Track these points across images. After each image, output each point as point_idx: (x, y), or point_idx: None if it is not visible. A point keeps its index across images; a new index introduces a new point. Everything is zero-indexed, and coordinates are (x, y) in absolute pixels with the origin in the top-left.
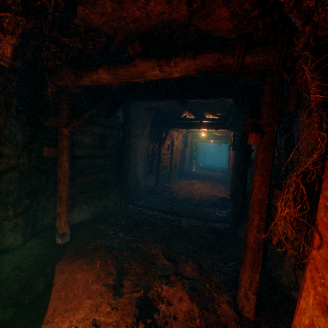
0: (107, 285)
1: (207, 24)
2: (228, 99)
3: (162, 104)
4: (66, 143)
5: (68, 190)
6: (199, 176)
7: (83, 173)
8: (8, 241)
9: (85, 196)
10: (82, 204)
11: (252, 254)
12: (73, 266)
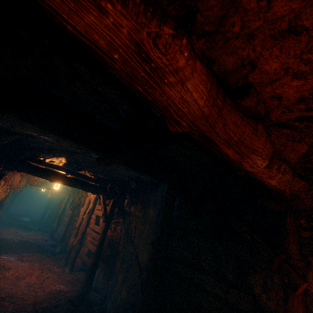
0: None
1: (283, 144)
2: (136, 172)
3: (42, 136)
4: None
5: None
6: (10, 243)
7: None
8: None
9: None
10: None
11: None
12: None
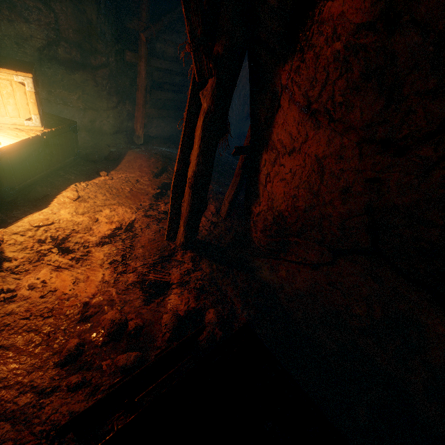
0: (152, 171)
1: None
2: None
3: None
4: (144, 51)
5: (144, 100)
6: None
7: (164, 90)
8: (104, 127)
9: (161, 112)
10: (160, 120)
11: (235, 178)
12: (137, 155)
